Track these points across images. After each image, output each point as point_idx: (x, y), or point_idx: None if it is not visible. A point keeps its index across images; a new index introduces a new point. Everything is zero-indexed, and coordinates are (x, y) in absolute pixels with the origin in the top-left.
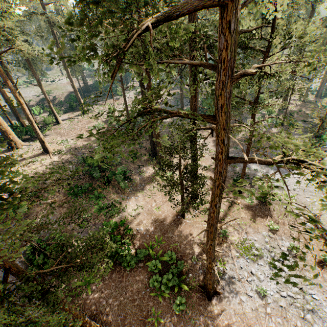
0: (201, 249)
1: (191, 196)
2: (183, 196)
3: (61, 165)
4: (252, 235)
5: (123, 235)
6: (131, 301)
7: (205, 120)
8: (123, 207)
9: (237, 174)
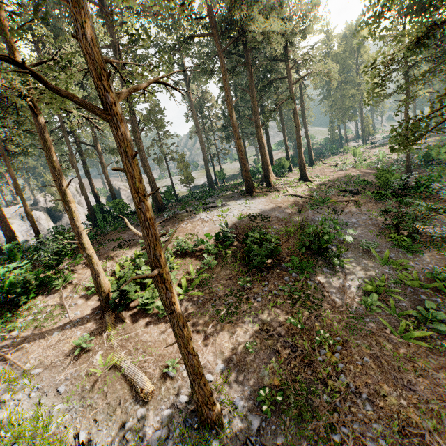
0: None
1: None
2: None
3: (331, 185)
4: None
5: None
6: None
7: None
8: None
9: None
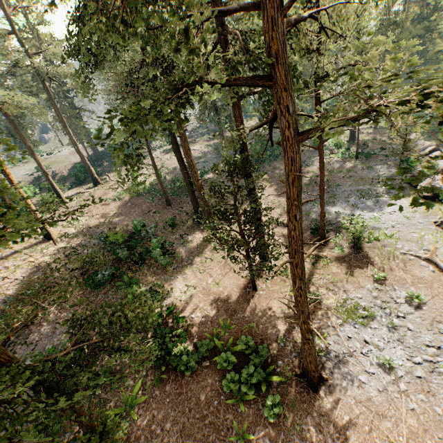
0: (288, 324)
1: (259, 252)
2: (249, 255)
3: (71, 251)
4: (354, 292)
5: (173, 328)
6: (199, 419)
7: (259, 82)
8: (168, 291)
9: (315, 223)
